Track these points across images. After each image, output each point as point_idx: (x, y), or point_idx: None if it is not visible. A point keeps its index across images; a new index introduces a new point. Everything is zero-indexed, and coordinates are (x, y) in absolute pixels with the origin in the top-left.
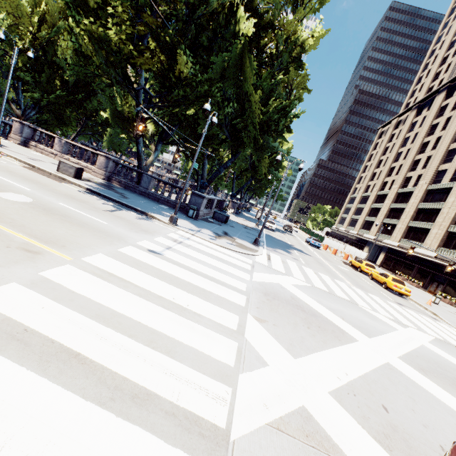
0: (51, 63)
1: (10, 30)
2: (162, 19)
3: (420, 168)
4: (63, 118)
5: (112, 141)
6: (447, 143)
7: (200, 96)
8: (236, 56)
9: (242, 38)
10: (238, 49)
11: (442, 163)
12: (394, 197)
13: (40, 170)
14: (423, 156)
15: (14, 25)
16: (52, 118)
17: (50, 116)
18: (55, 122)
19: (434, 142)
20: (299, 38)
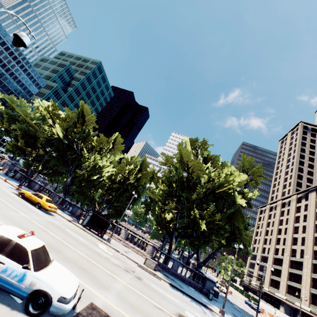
0: (124, 187)
1: (115, 175)
2: (204, 194)
3: (299, 244)
4: (121, 214)
5: (153, 234)
6: (311, 232)
7: (219, 227)
8: (235, 211)
9: (239, 205)
10: (236, 209)
11: (314, 245)
12: (288, 262)
13: (142, 267)
14: (298, 236)
15: (118, 173)
16: (114, 212)
17: (114, 211)
18: (115, 214)
19: (302, 228)
20: (249, 195)
